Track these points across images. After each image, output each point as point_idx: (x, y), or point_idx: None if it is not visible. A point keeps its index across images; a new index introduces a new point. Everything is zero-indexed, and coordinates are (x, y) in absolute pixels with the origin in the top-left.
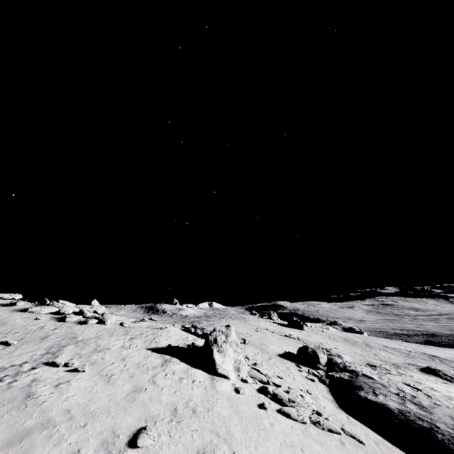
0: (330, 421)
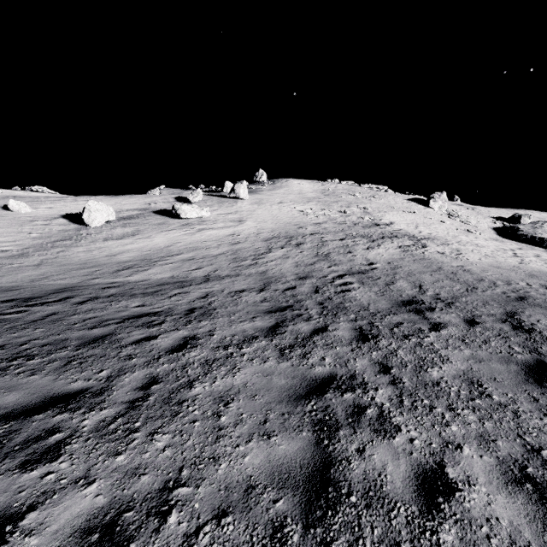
0: (471, 224)
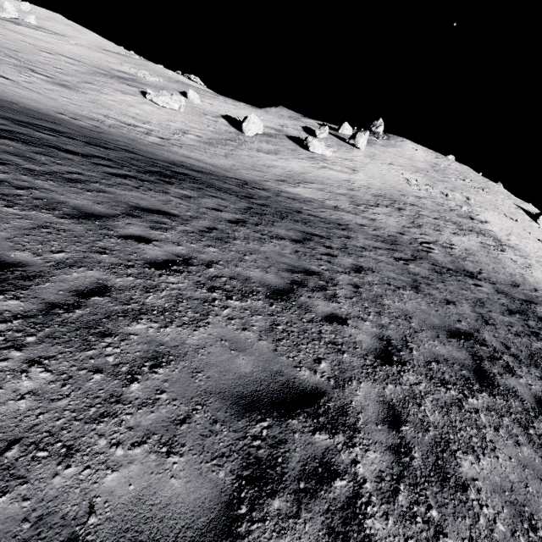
0: None
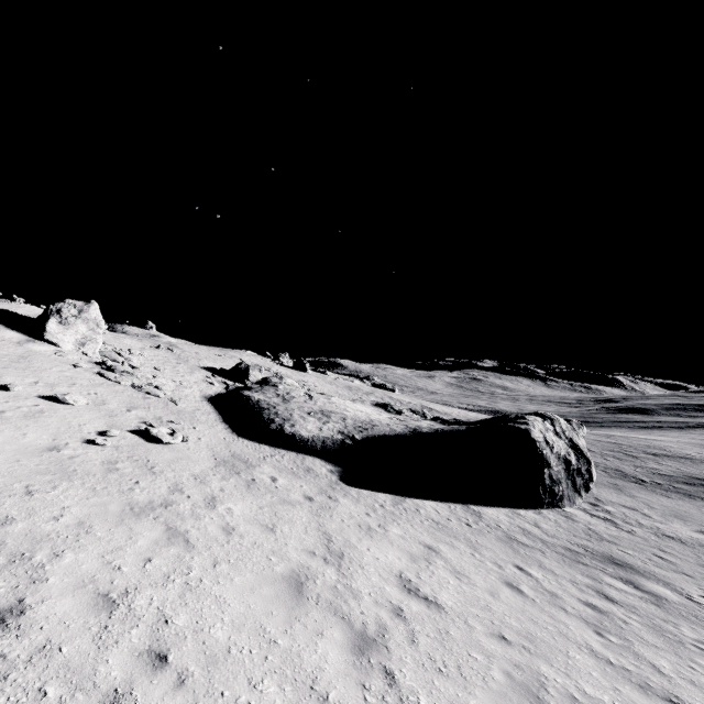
0: (165, 392)
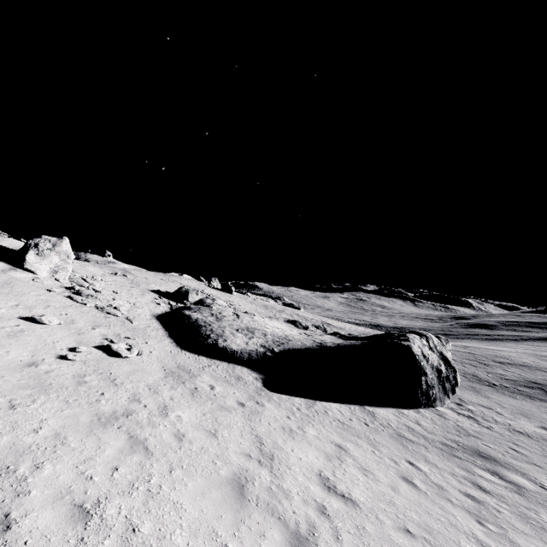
0: (122, 312)
